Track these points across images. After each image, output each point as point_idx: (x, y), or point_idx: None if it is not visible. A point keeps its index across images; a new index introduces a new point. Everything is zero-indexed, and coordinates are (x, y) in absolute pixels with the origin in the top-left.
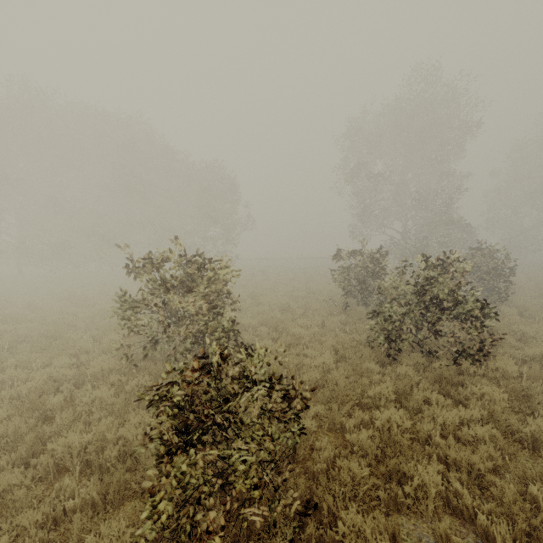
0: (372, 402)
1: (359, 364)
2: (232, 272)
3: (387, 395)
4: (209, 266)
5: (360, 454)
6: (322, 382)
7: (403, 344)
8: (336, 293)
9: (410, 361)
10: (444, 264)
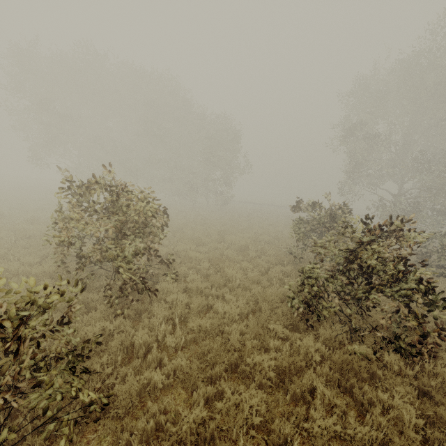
0: (251, 371)
1: (266, 322)
2: (152, 206)
3: (265, 370)
4: (130, 197)
5: (173, 439)
6: (218, 331)
7: (324, 313)
8: (300, 244)
9: (326, 333)
10: (389, 231)
